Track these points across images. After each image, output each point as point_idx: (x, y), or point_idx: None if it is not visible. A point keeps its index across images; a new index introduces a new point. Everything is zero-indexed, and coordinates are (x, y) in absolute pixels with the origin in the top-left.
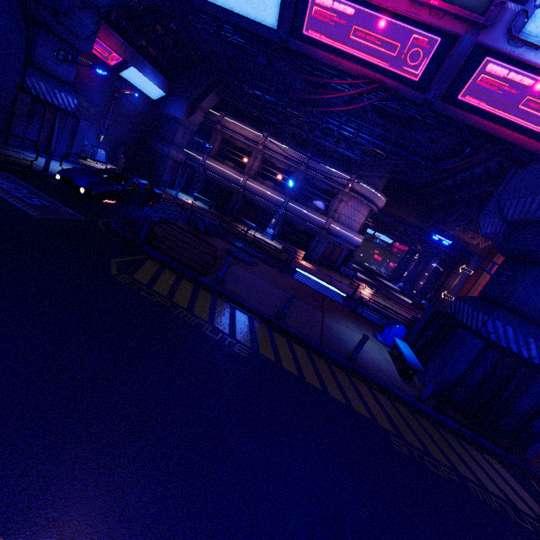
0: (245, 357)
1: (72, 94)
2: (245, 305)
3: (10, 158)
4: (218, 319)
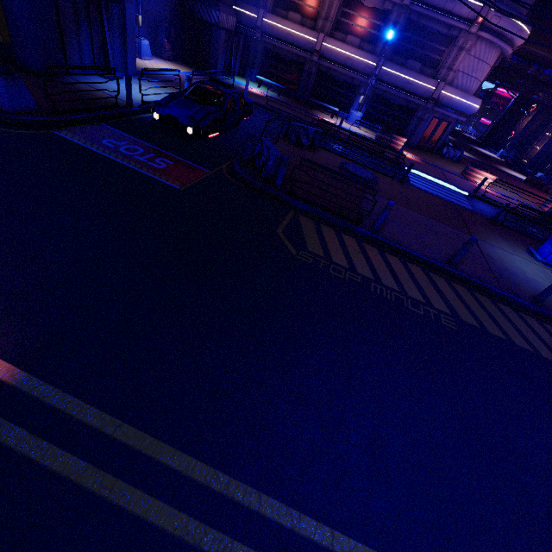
0: (456, 331)
1: None
2: (414, 254)
3: (89, 96)
4: (405, 284)
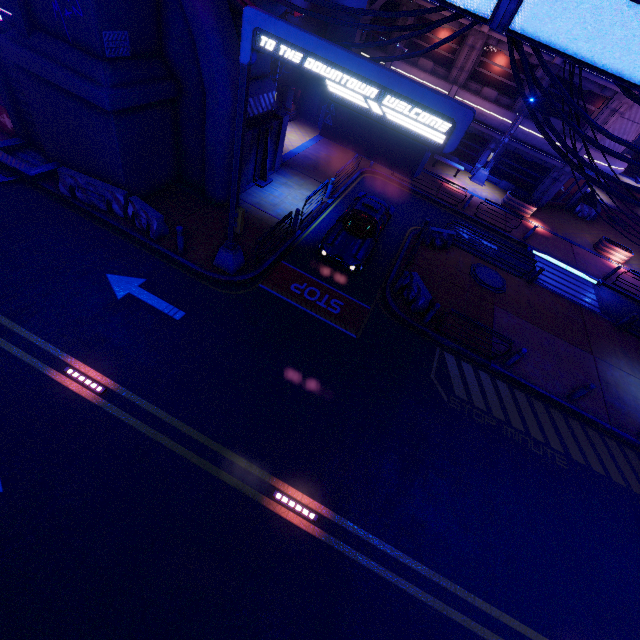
0: (567, 470)
1: (270, 86)
2: (538, 390)
3: (263, 226)
4: (529, 424)
